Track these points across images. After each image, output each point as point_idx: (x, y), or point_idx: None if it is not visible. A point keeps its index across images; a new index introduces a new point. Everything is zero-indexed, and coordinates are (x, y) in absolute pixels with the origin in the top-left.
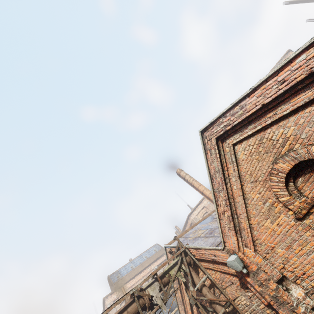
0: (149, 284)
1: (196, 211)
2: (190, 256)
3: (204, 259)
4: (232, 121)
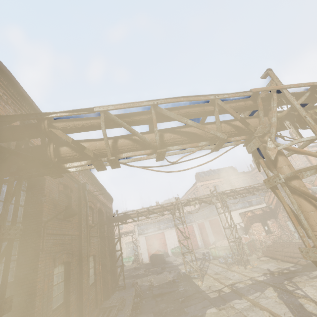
0: None
1: None
2: None
3: None
4: None
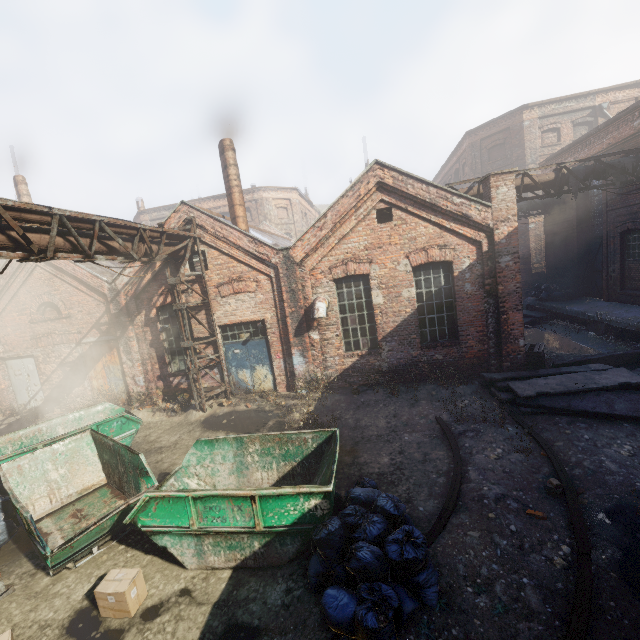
0: None
1: None
2: None
3: None
4: None
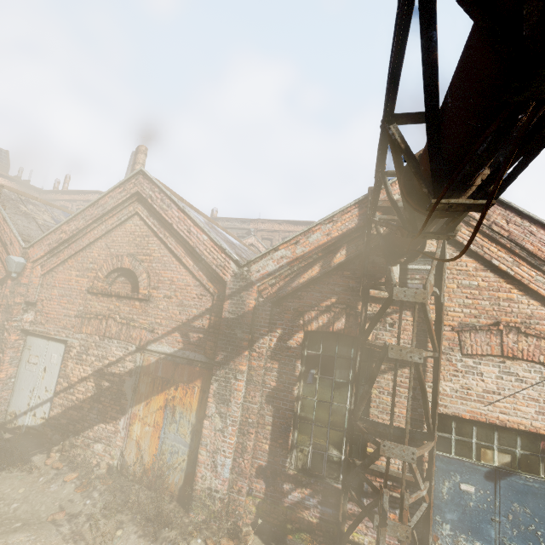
0: None
1: None
2: None
3: (0, 234)
4: (156, 202)
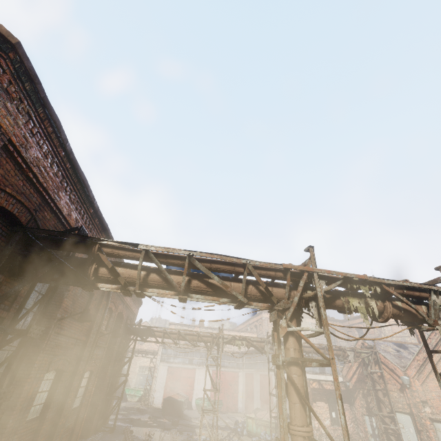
0: (349, 350)
1: None
2: (377, 356)
3: (385, 364)
4: None
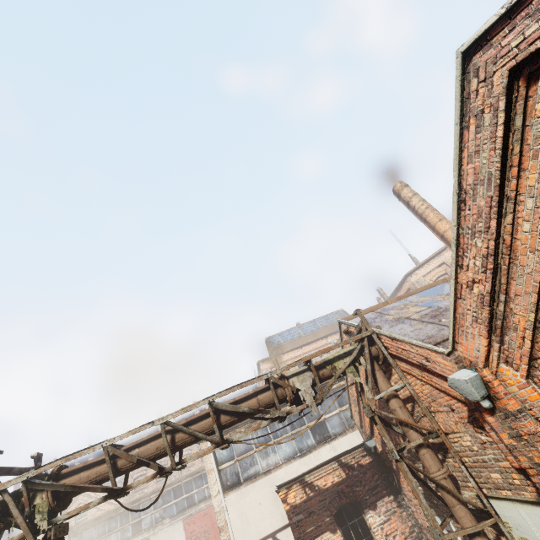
0: (296, 373)
1: (423, 269)
2: (379, 348)
3: (405, 359)
4: None
